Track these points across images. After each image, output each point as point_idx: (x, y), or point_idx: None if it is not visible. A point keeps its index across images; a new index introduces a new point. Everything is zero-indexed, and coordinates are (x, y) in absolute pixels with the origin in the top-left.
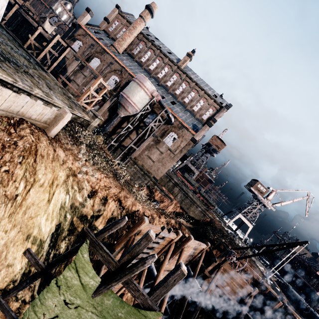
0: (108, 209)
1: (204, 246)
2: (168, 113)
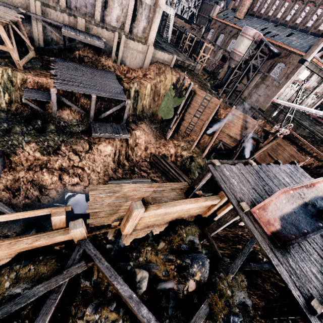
0: None
1: (253, 121)
2: (267, 46)
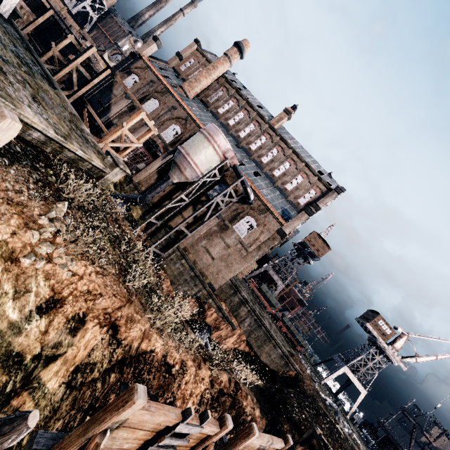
0: (81, 343)
1: (279, 446)
2: (245, 185)
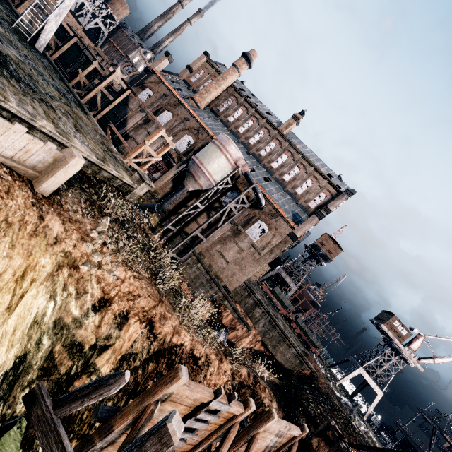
0: (126, 336)
1: (296, 433)
2: (257, 191)
